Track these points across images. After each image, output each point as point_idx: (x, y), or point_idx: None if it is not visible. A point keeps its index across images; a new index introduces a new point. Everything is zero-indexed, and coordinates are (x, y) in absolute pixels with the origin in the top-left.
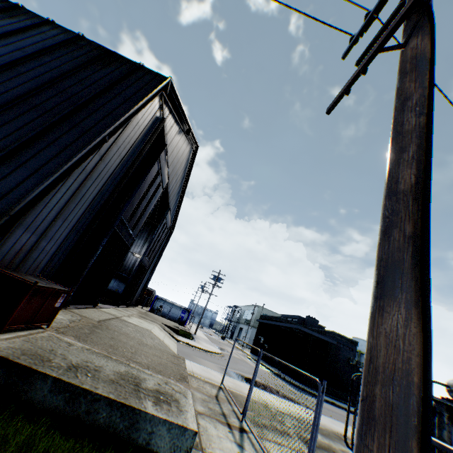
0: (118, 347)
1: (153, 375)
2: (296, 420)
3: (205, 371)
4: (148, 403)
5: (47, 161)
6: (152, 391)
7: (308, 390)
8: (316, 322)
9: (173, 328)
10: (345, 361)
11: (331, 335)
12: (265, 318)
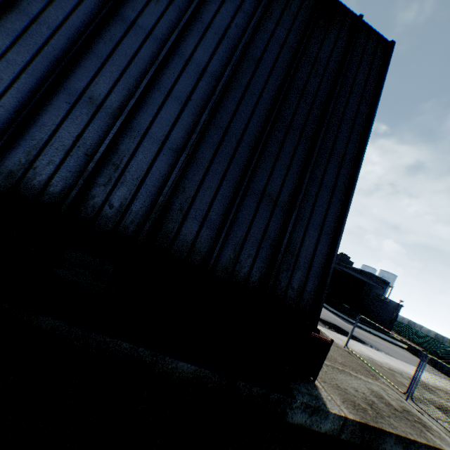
0: None
1: (370, 382)
2: (401, 376)
3: None
4: (430, 435)
5: (325, 213)
6: (404, 412)
7: (349, 320)
8: (347, 258)
9: None
10: (374, 296)
11: (368, 275)
12: None
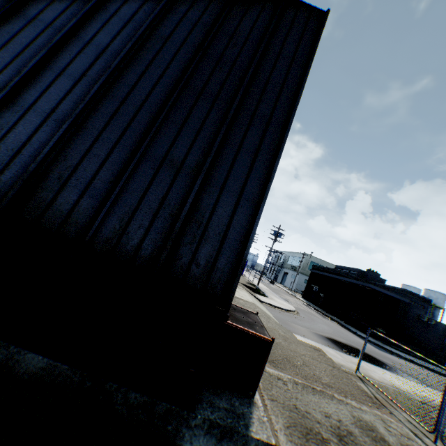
0: (293, 361)
1: (363, 409)
2: None
3: (325, 351)
4: None
5: (245, 179)
6: None
7: (384, 346)
8: (377, 275)
9: (250, 287)
10: (415, 317)
11: (402, 293)
12: (319, 268)
